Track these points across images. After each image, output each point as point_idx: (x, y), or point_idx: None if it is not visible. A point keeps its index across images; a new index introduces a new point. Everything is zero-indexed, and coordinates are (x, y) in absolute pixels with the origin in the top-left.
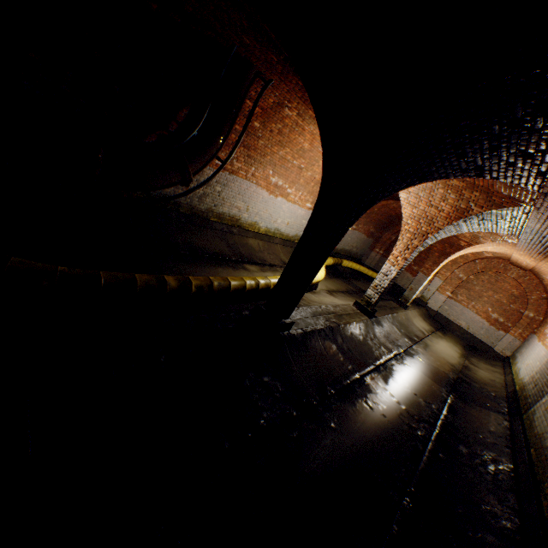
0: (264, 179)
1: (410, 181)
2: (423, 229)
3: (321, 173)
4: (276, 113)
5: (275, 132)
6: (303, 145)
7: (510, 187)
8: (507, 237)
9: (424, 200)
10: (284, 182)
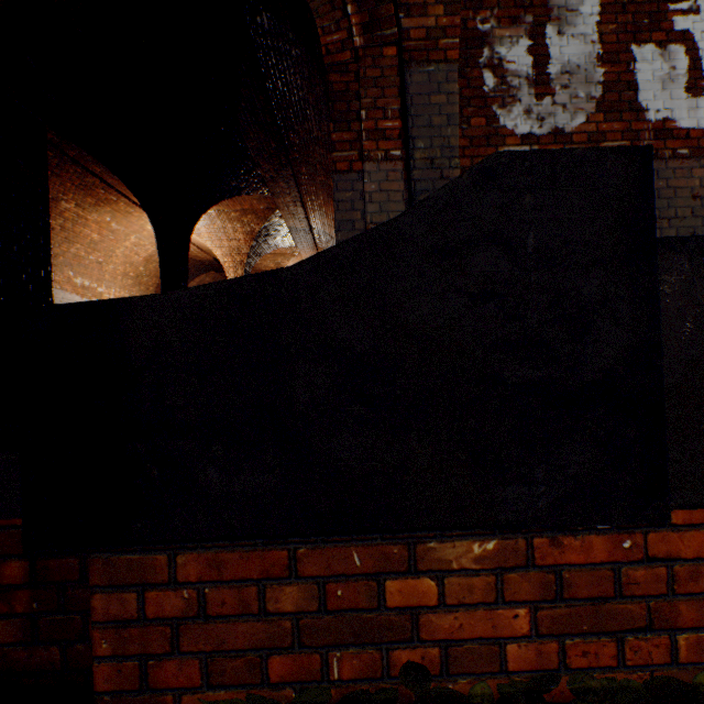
0: (68, 282)
1: (206, 205)
2: (239, 260)
3: (123, 263)
4: (53, 209)
5: (58, 229)
6: (93, 237)
7: (260, 200)
8: (293, 252)
9: (225, 239)
10: (91, 282)
